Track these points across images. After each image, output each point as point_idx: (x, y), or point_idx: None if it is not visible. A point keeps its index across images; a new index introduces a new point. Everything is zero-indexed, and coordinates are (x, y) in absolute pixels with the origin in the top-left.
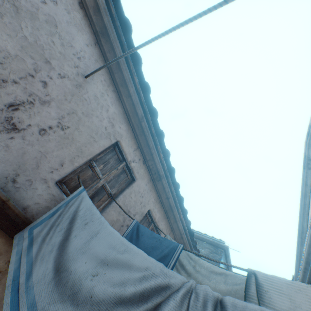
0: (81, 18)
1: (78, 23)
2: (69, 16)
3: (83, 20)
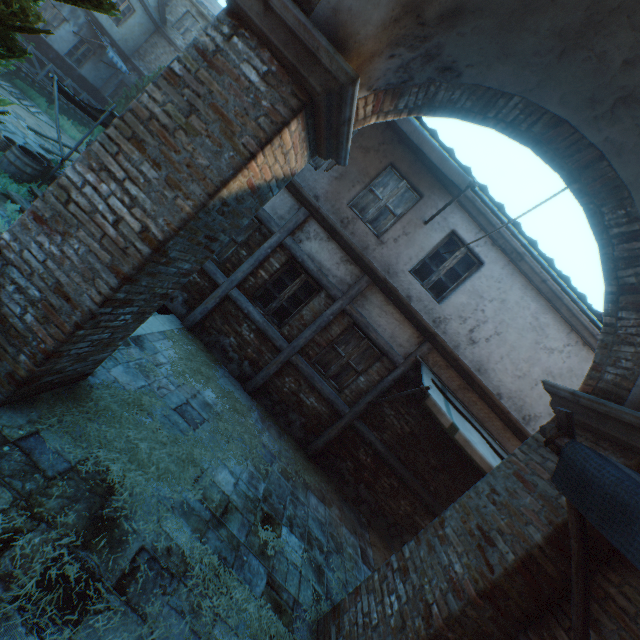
0: (584, 352)
1: (583, 357)
2: (577, 357)
3: (586, 352)
